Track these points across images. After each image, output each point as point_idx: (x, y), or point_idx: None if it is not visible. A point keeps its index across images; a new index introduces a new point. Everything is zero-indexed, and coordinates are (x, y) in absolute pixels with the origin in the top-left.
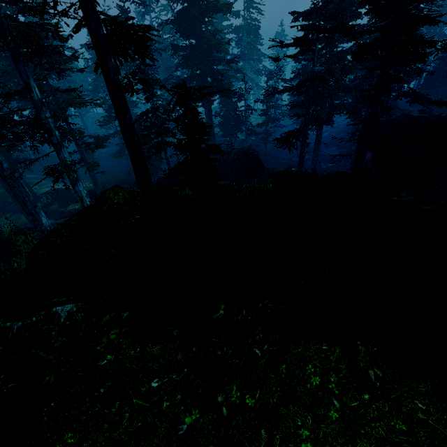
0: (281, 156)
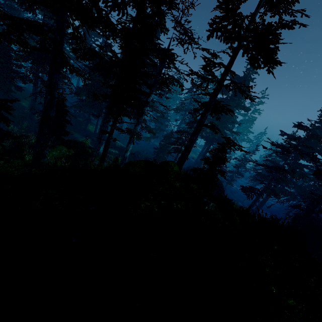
0: (231, 196)
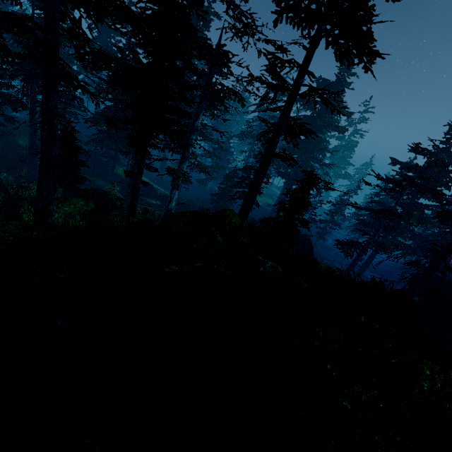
0: (325, 256)
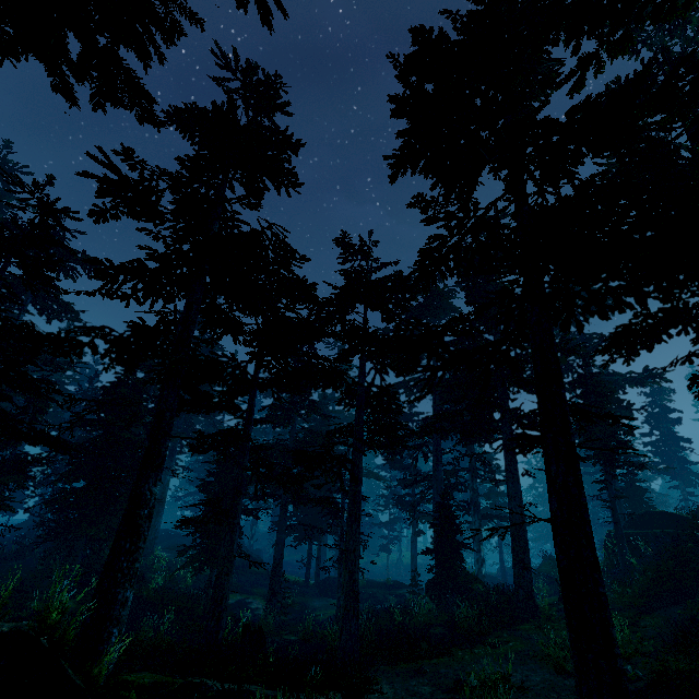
0: None
